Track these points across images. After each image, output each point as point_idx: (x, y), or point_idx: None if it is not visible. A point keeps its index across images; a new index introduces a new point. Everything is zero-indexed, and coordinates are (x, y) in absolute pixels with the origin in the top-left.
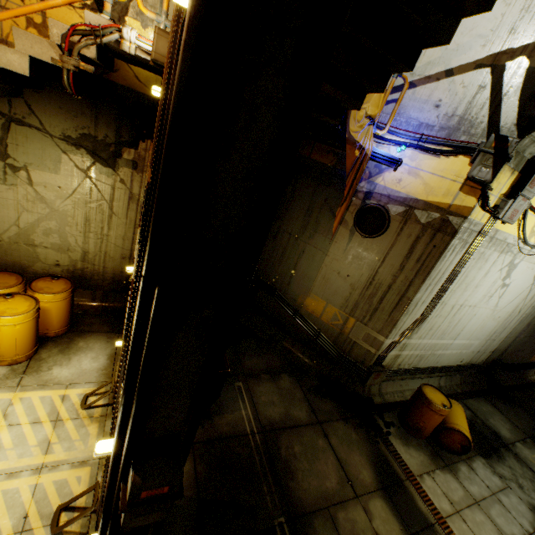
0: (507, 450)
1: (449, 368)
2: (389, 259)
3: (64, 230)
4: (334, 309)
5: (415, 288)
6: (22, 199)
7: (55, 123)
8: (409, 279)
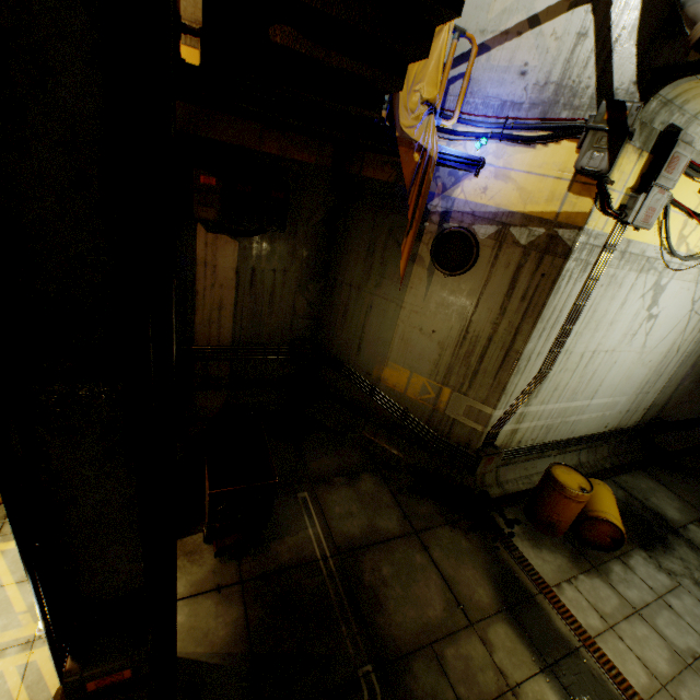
0: (677, 537)
1: (590, 437)
2: (485, 301)
3: None
4: (422, 379)
5: (525, 337)
6: None
7: None
8: (514, 325)
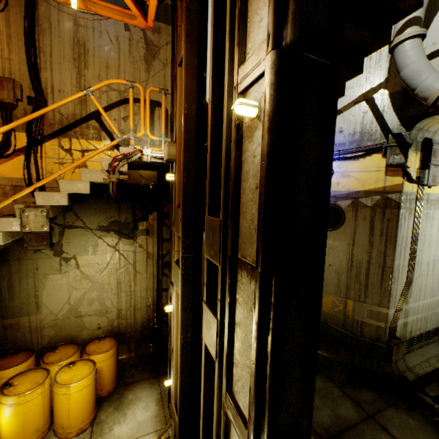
0: None
1: None
2: (358, 241)
3: (103, 296)
4: (330, 297)
5: (391, 257)
6: (72, 281)
7: (93, 220)
8: (381, 251)
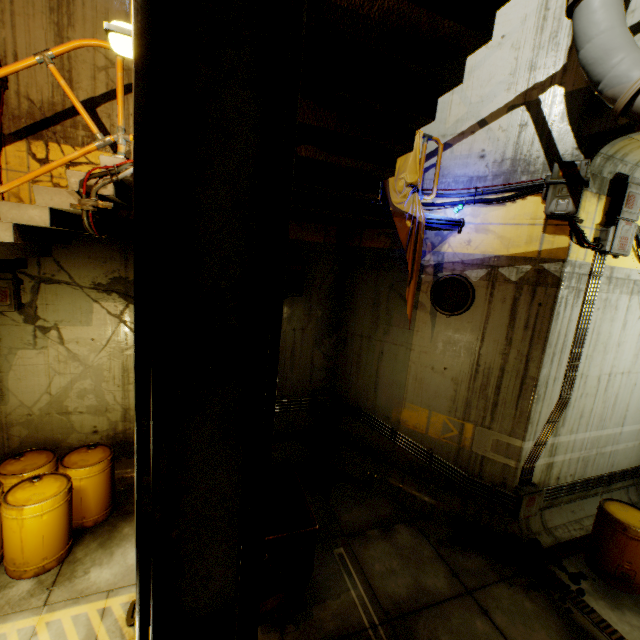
0: None
1: (633, 471)
2: (490, 334)
3: (101, 387)
4: (441, 417)
5: (537, 363)
6: (54, 361)
7: (85, 273)
8: (523, 353)
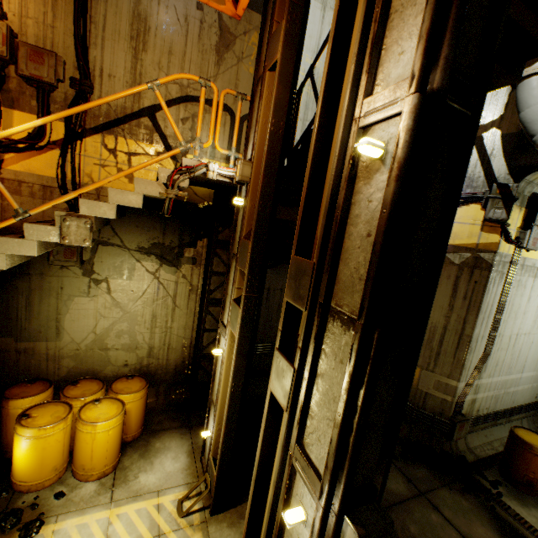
0: None
1: (526, 406)
2: (436, 302)
3: (134, 329)
4: None
5: (471, 324)
6: (101, 307)
7: (132, 239)
8: (462, 317)
